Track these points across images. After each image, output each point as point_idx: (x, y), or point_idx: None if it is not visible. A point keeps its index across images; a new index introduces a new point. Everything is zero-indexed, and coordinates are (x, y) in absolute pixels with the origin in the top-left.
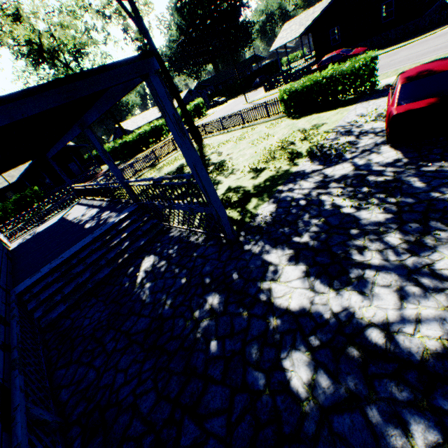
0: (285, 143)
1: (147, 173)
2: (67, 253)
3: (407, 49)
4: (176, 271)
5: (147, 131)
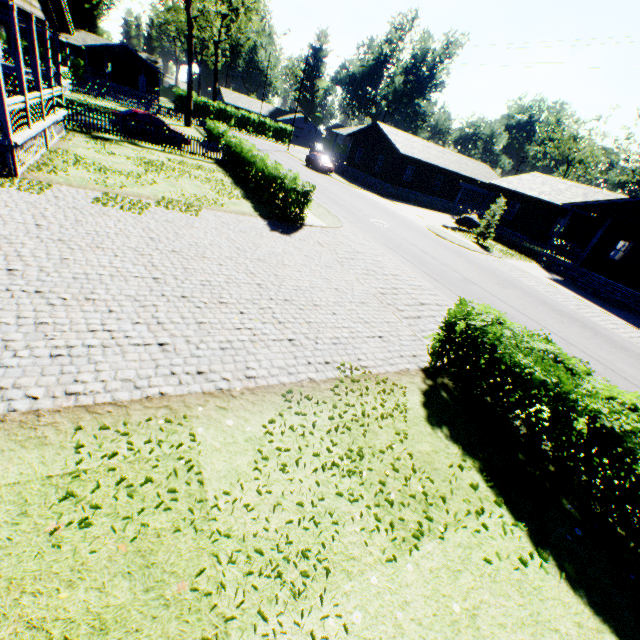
0: None
1: None
2: None
3: (324, 178)
4: None
5: (216, 107)
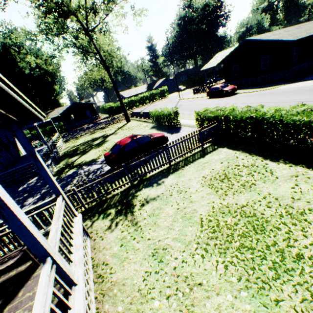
0: None
1: (96, 132)
2: (18, 167)
3: (245, 96)
4: (32, 185)
5: (126, 102)
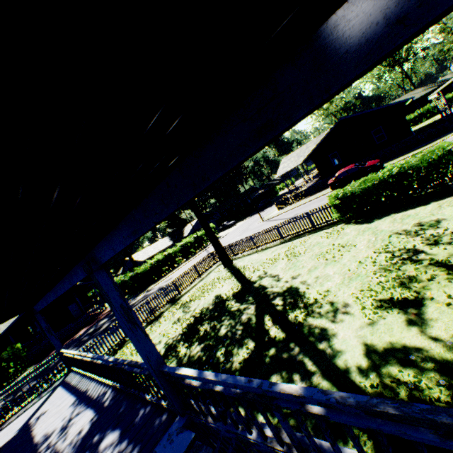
0: (396, 251)
1: (167, 312)
2: None
3: None
4: None
5: (160, 259)
